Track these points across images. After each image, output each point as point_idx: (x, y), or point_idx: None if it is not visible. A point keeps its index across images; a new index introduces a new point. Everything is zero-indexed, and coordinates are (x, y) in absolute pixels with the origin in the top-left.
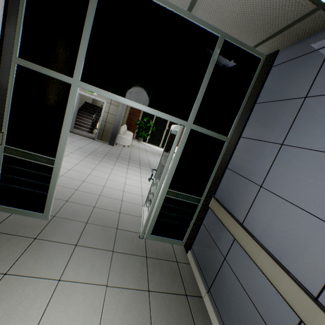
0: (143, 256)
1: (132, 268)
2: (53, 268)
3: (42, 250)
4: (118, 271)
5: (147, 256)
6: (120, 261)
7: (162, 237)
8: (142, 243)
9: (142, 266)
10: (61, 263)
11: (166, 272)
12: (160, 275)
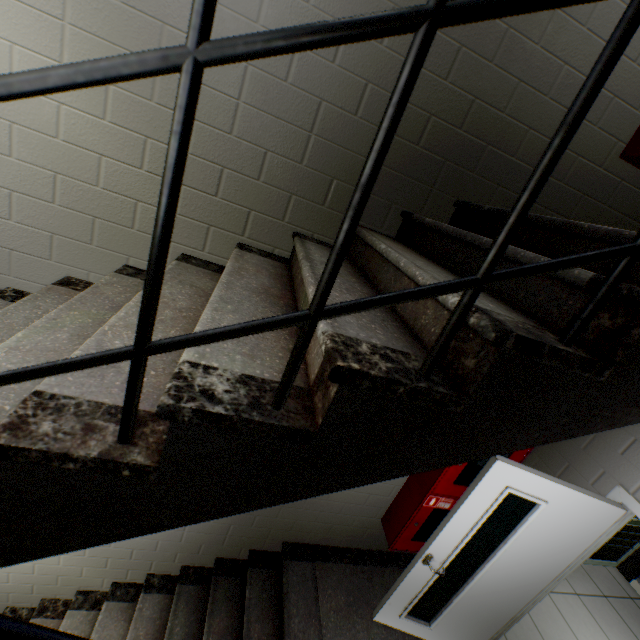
0: (602, 596)
1: (610, 618)
2: (565, 632)
3: (535, 607)
4: (605, 625)
5: (603, 594)
6: (594, 609)
7: (596, 560)
8: (583, 572)
9: (614, 613)
10: (563, 623)
11: (636, 618)
12: (635, 623)
